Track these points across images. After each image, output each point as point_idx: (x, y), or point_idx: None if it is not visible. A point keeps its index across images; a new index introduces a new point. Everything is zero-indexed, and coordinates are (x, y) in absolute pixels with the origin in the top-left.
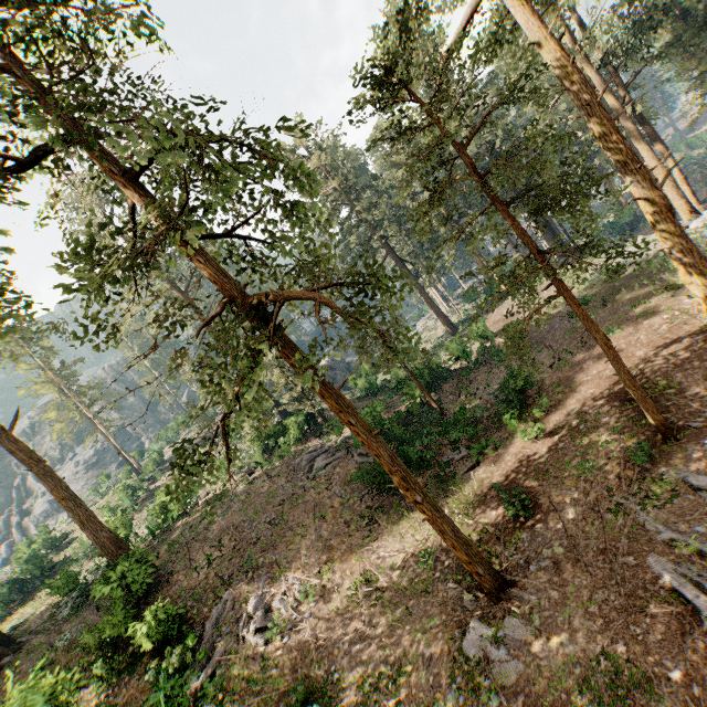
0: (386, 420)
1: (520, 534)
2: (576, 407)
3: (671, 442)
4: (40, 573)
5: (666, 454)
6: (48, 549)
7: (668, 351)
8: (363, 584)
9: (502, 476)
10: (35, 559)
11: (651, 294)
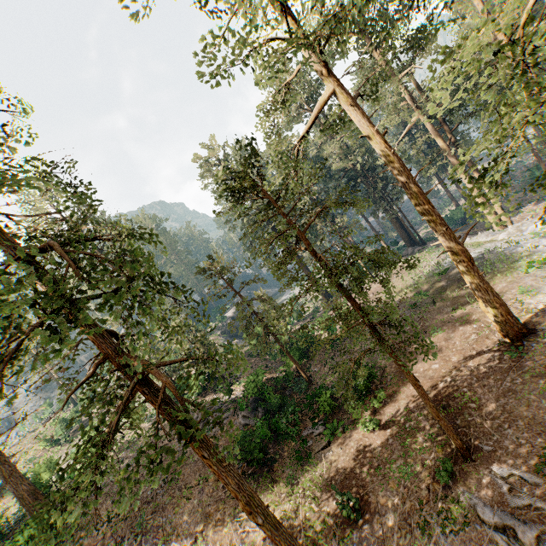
0: (268, 381)
1: (352, 532)
2: (405, 402)
3: (468, 462)
4: None
5: (465, 473)
6: None
7: (474, 363)
8: None
9: (345, 462)
10: None
11: (466, 301)
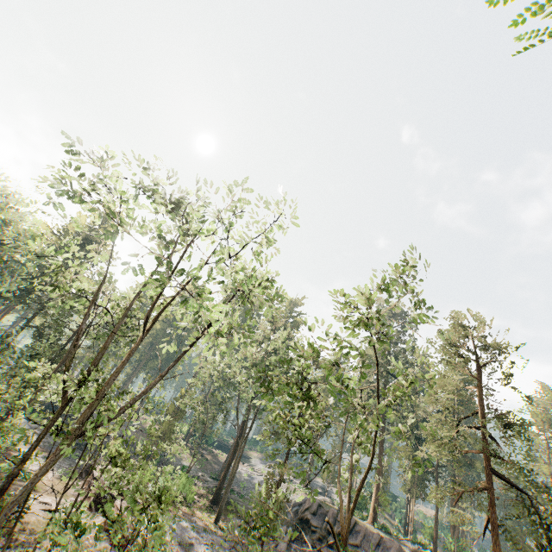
0: None
1: None
2: None
3: None
4: None
5: None
6: None
7: None
8: None
9: None
10: None
11: None
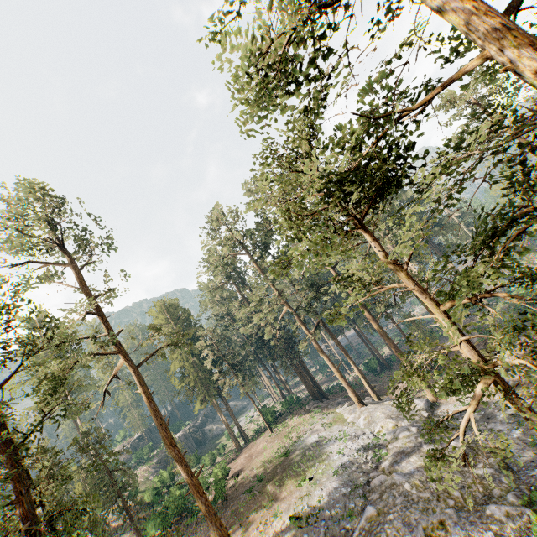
0: None
1: None
2: None
3: None
4: None
5: None
6: None
7: None
8: None
9: None
10: None
11: (265, 501)
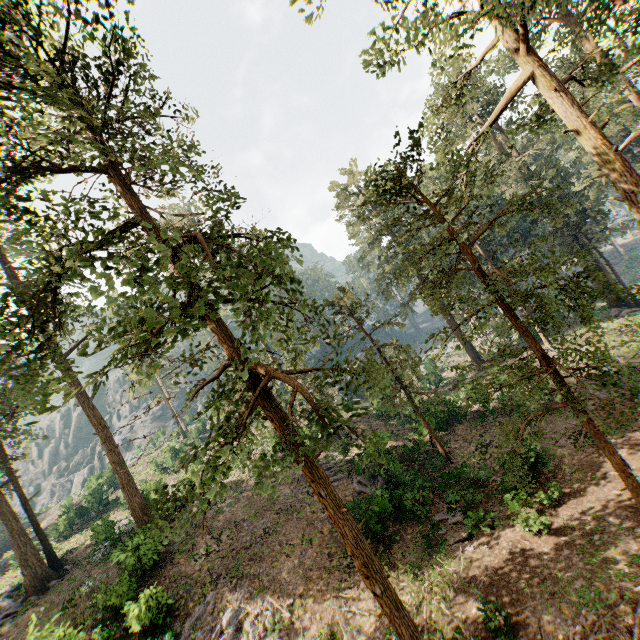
0: (392, 449)
1: None
2: (593, 507)
3: None
4: (97, 506)
5: None
6: (108, 485)
7: None
8: (328, 637)
9: (492, 565)
10: (97, 493)
11: None
